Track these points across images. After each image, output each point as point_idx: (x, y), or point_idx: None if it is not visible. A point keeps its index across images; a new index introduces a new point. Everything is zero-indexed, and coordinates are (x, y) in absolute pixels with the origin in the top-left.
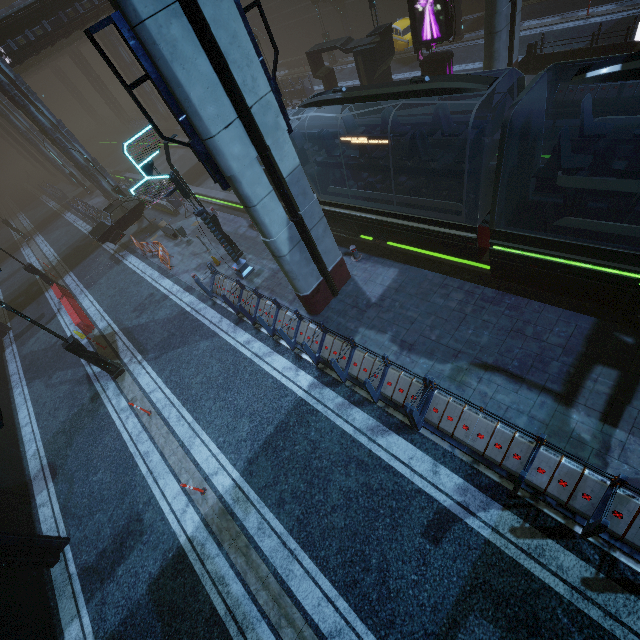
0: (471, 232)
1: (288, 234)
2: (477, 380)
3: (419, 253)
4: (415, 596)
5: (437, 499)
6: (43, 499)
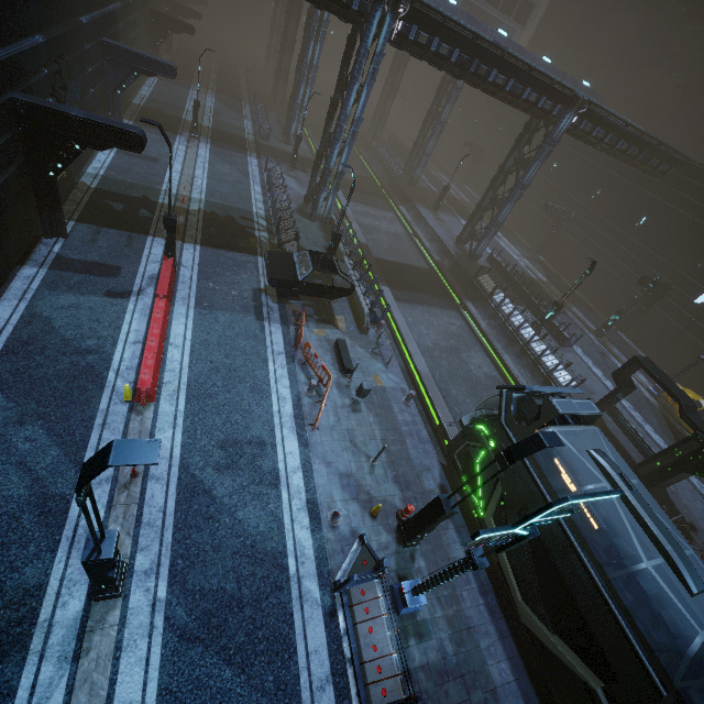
0: None
1: None
2: None
3: None
4: None
5: None
6: None
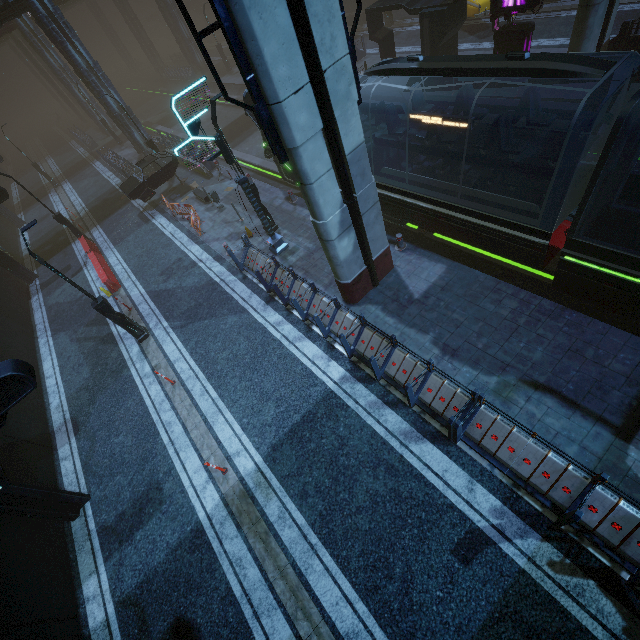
0: (543, 238)
1: (340, 217)
2: (525, 399)
3: (468, 250)
4: (439, 613)
5: (470, 518)
6: (65, 453)
